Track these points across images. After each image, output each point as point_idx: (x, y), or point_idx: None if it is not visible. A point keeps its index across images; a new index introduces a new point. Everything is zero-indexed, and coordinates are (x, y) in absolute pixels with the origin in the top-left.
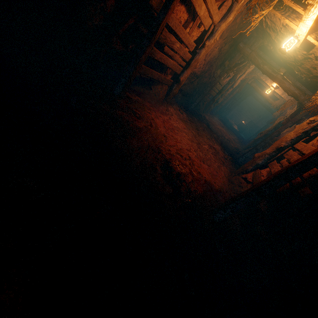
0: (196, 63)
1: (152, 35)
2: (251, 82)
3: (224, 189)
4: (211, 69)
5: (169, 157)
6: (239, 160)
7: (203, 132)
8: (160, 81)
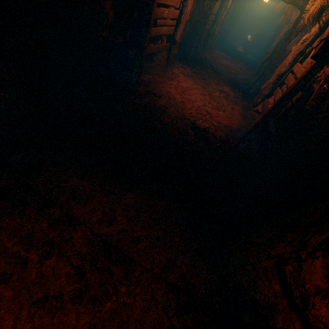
0: (185, 17)
1: (148, 23)
2: None
3: (241, 126)
4: (199, 4)
5: (193, 119)
6: (250, 91)
7: (210, 79)
8: (159, 51)
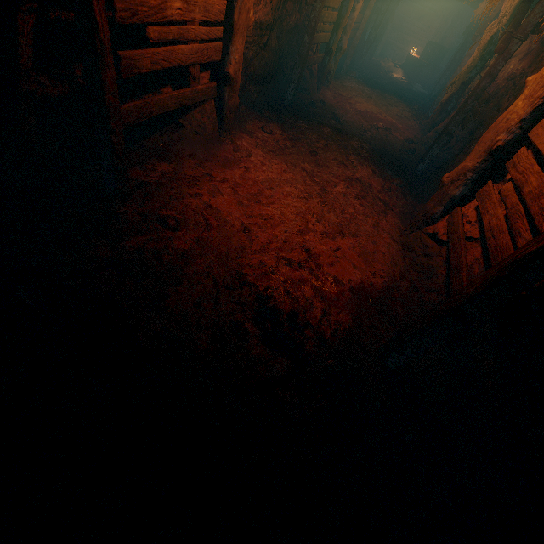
0: (244, 16)
1: (91, 37)
2: None
3: (397, 274)
4: None
5: (265, 285)
6: (419, 169)
7: (327, 152)
8: (187, 104)
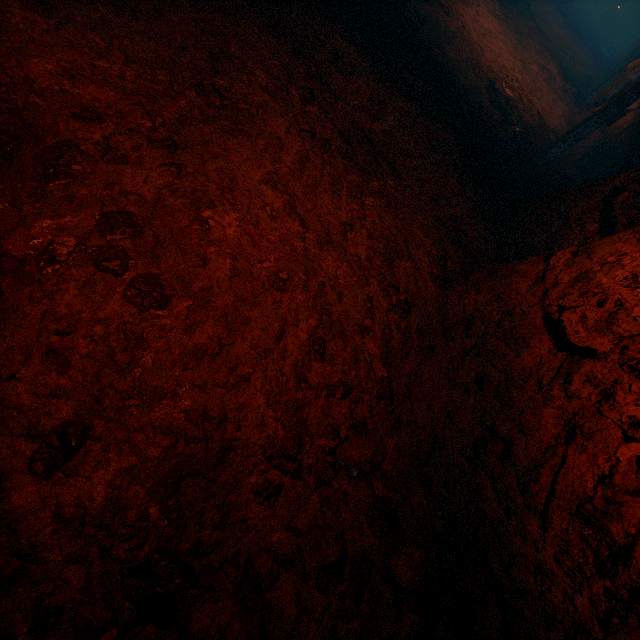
0: None
1: None
2: None
3: (560, 132)
4: None
5: (493, 77)
6: (589, 98)
7: (529, 40)
8: None
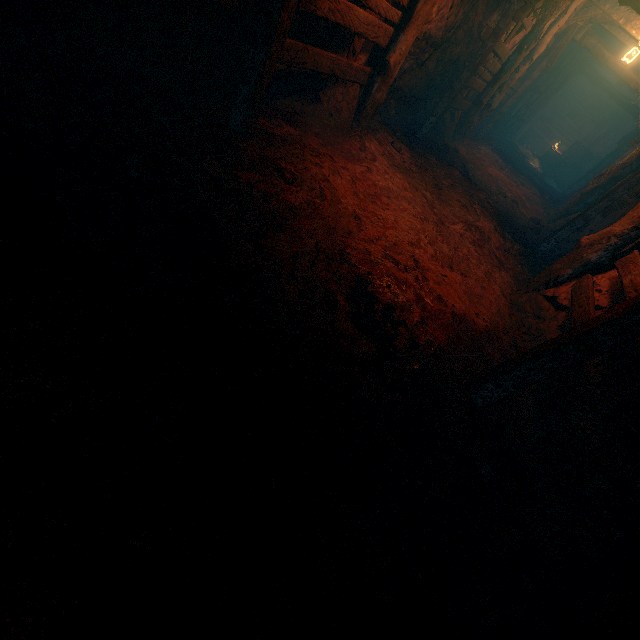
0: (428, 8)
1: None
2: (583, 35)
3: (500, 326)
4: (472, 18)
5: (367, 270)
6: (541, 249)
7: (451, 191)
8: (338, 75)
